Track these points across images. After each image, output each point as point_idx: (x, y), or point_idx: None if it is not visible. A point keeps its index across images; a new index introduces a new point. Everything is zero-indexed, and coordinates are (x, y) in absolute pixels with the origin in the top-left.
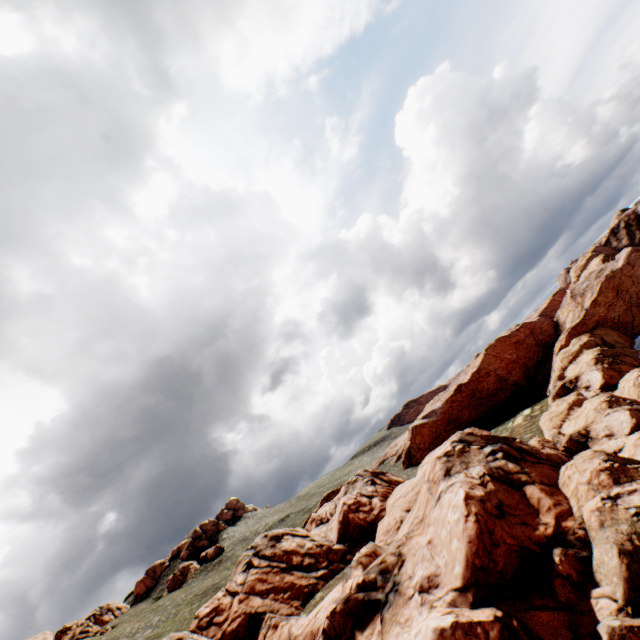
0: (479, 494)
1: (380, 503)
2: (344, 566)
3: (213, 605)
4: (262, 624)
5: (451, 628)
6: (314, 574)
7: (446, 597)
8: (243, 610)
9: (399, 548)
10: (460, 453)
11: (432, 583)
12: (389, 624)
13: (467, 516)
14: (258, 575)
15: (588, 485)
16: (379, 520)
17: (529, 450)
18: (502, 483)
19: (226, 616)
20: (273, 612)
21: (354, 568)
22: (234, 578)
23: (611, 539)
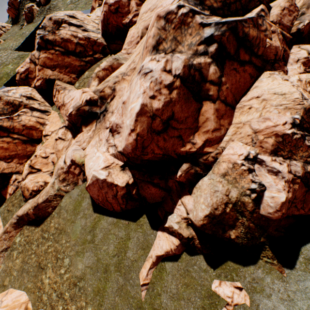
0: (156, 108)
1: (136, 8)
2: (103, 57)
3: (26, 68)
4: (54, 86)
5: (102, 181)
6: (84, 60)
7: (114, 153)
8: (41, 77)
9: (115, 85)
10: (179, 24)
11: (117, 130)
12: (97, 131)
13: (132, 132)
14: (47, 55)
15: (253, 134)
16: (132, 25)
17: (253, 41)
18: (189, 92)
19: (35, 76)
20: (60, 80)
21: (93, 80)
22: (32, 53)
23: (214, 200)
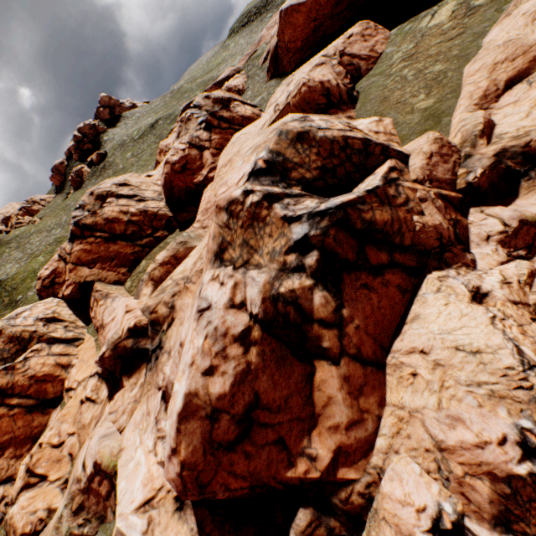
0: (217, 394)
1: (211, 160)
2: (169, 234)
3: (52, 268)
4: (92, 292)
5: None
6: (139, 243)
7: (163, 460)
8: (73, 280)
9: (174, 299)
10: (249, 221)
11: None
12: (147, 388)
13: (173, 454)
14: (83, 246)
15: (435, 450)
16: (208, 183)
17: (387, 228)
18: (282, 345)
19: (65, 279)
20: (101, 281)
21: (145, 284)
22: (63, 246)
23: None
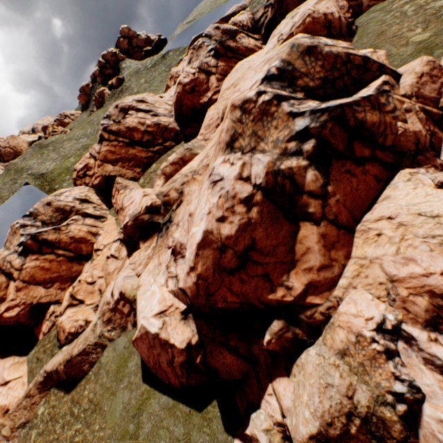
0: (226, 235)
1: (216, 84)
2: (175, 145)
3: (85, 163)
4: (114, 184)
5: (153, 336)
6: (152, 150)
7: (173, 289)
8: (101, 174)
9: (183, 187)
10: (259, 116)
11: (181, 252)
12: (158, 250)
13: (191, 271)
14: (109, 148)
15: (388, 282)
16: (211, 104)
17: (374, 129)
18: (277, 208)
19: (94, 173)
20: (121, 176)
21: (158, 178)
22: (93, 147)
23: (326, 404)
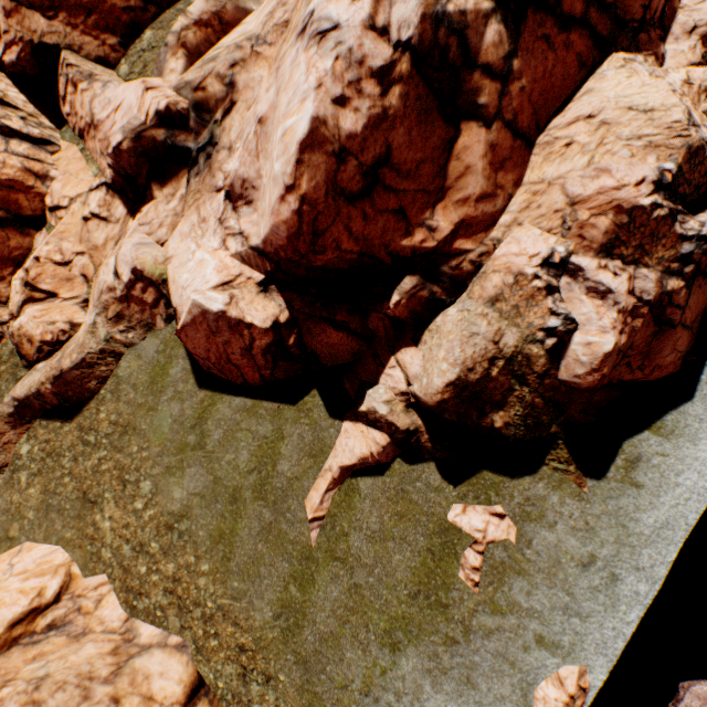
0: (348, 132)
1: None
2: None
3: None
4: (59, 68)
5: (216, 316)
6: None
7: (240, 251)
8: (18, 36)
9: (234, 72)
10: None
11: (246, 195)
12: (193, 200)
13: (288, 193)
14: None
15: (567, 208)
16: None
17: None
18: (430, 94)
19: None
20: (73, 51)
21: (172, 54)
22: None
23: (469, 352)
